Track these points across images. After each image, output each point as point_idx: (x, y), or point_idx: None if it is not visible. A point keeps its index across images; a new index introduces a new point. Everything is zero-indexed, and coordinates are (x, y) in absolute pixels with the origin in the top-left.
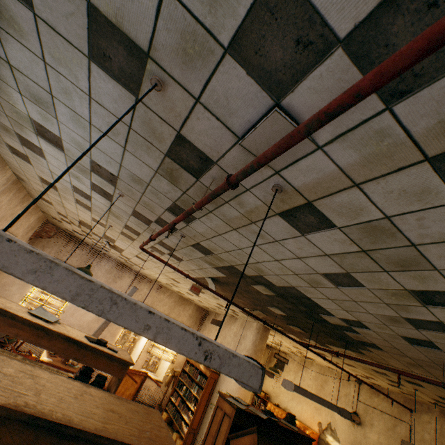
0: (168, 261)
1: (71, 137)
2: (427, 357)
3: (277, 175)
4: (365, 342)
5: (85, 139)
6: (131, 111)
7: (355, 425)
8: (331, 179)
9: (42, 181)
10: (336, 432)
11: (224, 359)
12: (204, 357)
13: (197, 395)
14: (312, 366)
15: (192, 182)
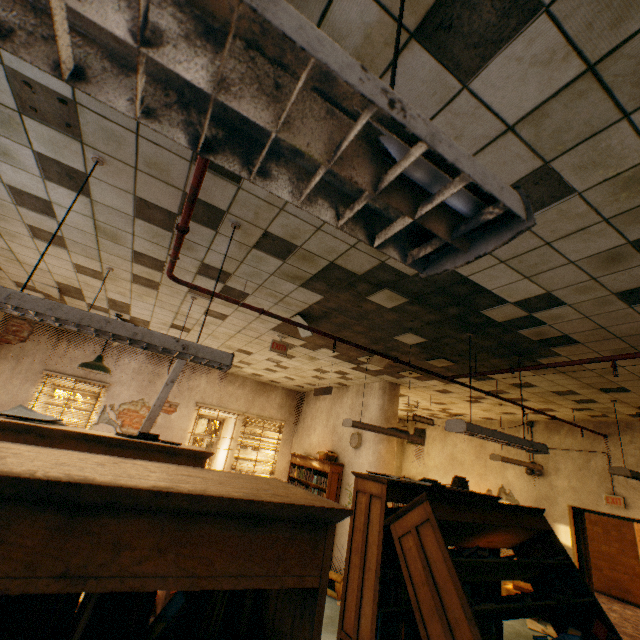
0: (225, 311)
1: None
2: None
3: None
4: (550, 340)
5: None
6: None
7: (536, 477)
8: None
9: None
10: (513, 495)
11: (434, 130)
12: (385, 102)
13: None
14: None
15: None
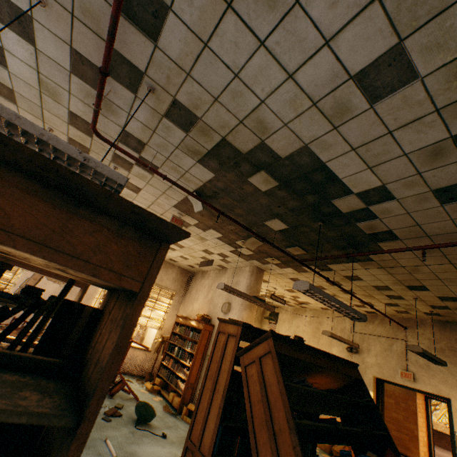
0: (139, 184)
1: None
2: (454, 223)
3: None
4: (378, 234)
5: None
6: None
7: (353, 354)
8: None
9: None
10: None
11: None
12: None
13: (191, 350)
14: (306, 313)
15: None
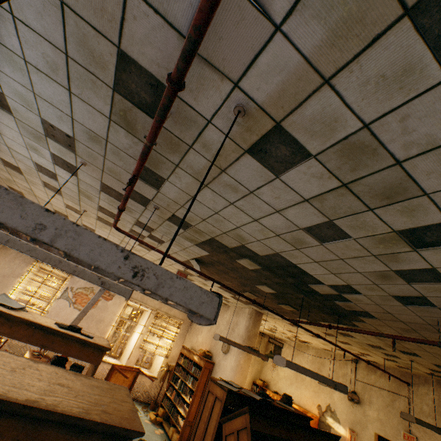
0: None
1: (13, 88)
2: (421, 318)
3: (237, 89)
4: (357, 311)
5: (27, 88)
6: (61, 27)
7: (354, 404)
8: (297, 79)
9: (4, 165)
10: (336, 413)
11: (163, 279)
12: (132, 274)
13: (192, 386)
14: (308, 350)
15: (150, 125)
